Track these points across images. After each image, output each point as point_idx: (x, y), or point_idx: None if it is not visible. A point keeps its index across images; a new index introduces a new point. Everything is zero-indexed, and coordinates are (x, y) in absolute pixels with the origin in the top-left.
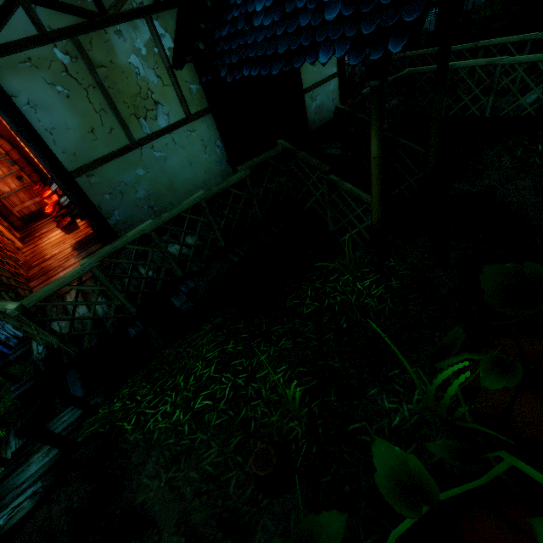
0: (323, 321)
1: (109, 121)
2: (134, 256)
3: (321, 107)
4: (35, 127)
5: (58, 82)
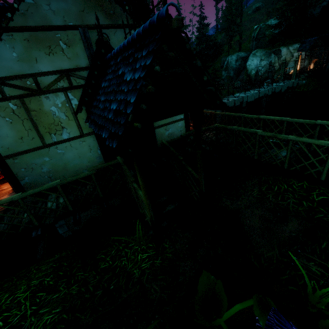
0: (105, 278)
1: (32, 134)
2: (5, 211)
3: (172, 134)
4: None
5: (8, 116)
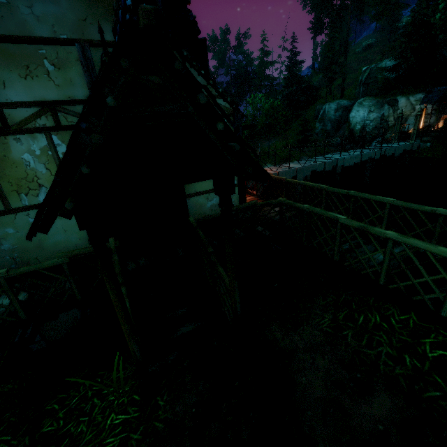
0: None
1: None
2: None
3: (217, 206)
4: None
5: None
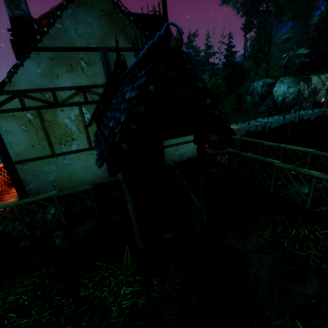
0: (80, 309)
1: (44, 143)
2: None
3: (183, 154)
4: (4, 140)
5: (24, 125)
